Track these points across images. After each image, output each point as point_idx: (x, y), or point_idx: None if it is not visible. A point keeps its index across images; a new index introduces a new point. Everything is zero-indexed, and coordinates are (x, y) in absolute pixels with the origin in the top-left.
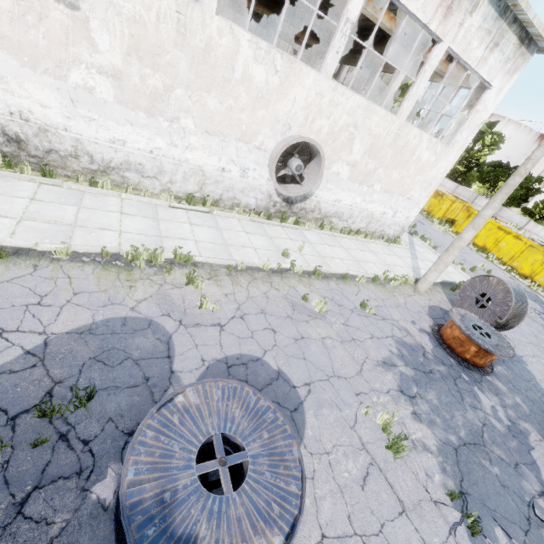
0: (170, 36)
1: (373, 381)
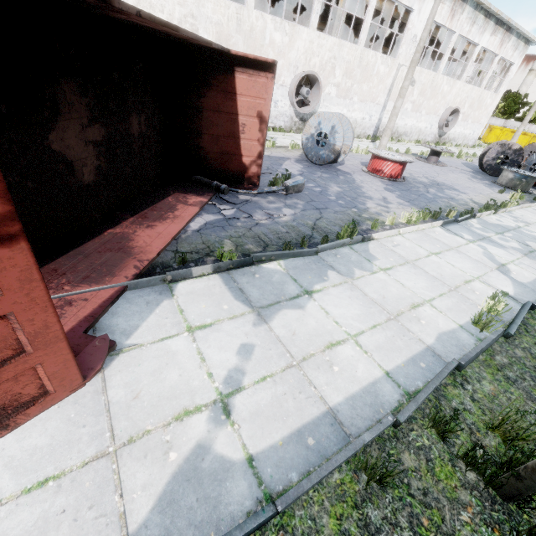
0: (429, 85)
1: None
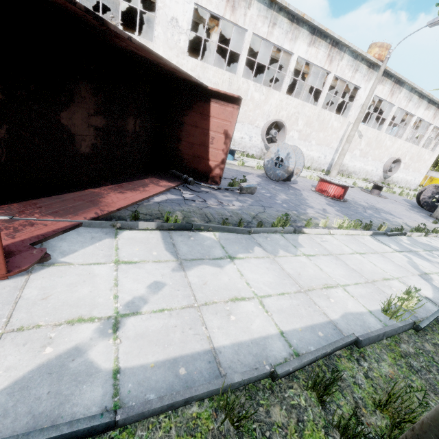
0: (374, 139)
1: None
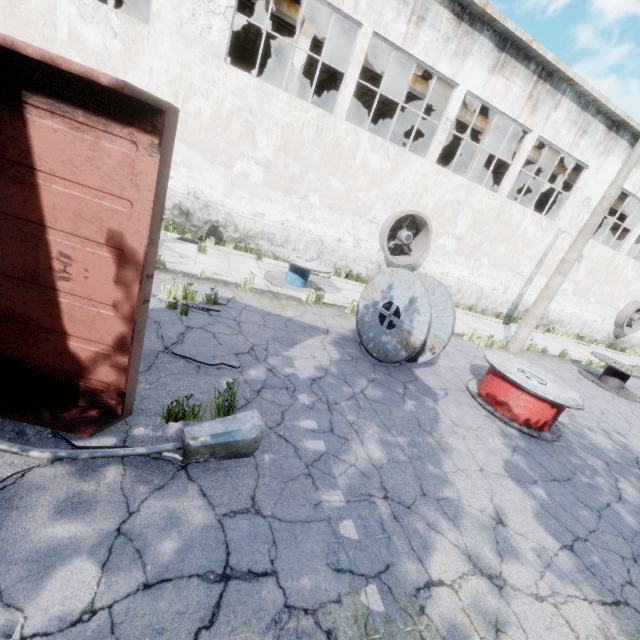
0: (604, 266)
1: None
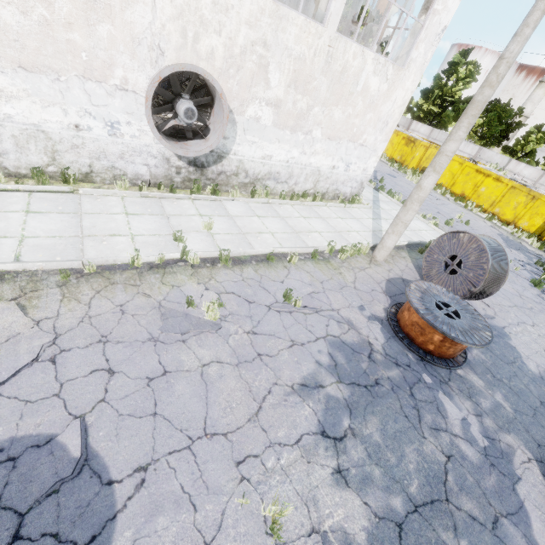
0: None
1: (276, 426)
